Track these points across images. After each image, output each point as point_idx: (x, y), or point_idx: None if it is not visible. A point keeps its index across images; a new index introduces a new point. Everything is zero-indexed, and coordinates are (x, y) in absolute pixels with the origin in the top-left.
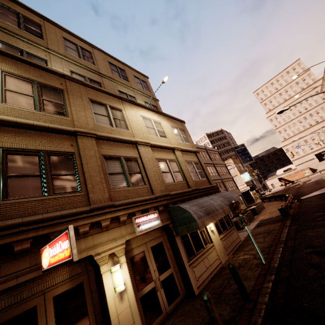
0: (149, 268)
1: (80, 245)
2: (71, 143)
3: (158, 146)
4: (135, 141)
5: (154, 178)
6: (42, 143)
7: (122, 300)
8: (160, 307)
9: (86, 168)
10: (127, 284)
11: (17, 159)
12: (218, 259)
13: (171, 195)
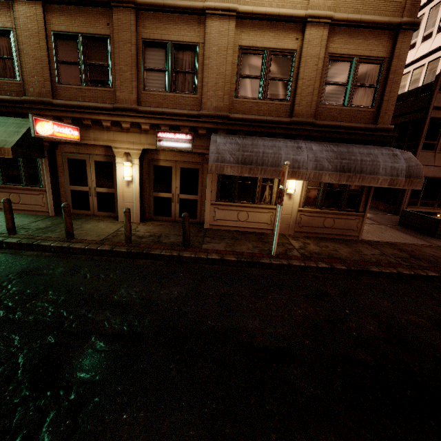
0: (171, 183)
1: (104, 136)
2: (108, 22)
3: (256, 16)
4: (202, 9)
5: (213, 85)
6: (80, 23)
7: (128, 186)
8: (171, 213)
9: (117, 59)
10: (135, 180)
11: (63, 44)
12: (268, 224)
13: (232, 119)
